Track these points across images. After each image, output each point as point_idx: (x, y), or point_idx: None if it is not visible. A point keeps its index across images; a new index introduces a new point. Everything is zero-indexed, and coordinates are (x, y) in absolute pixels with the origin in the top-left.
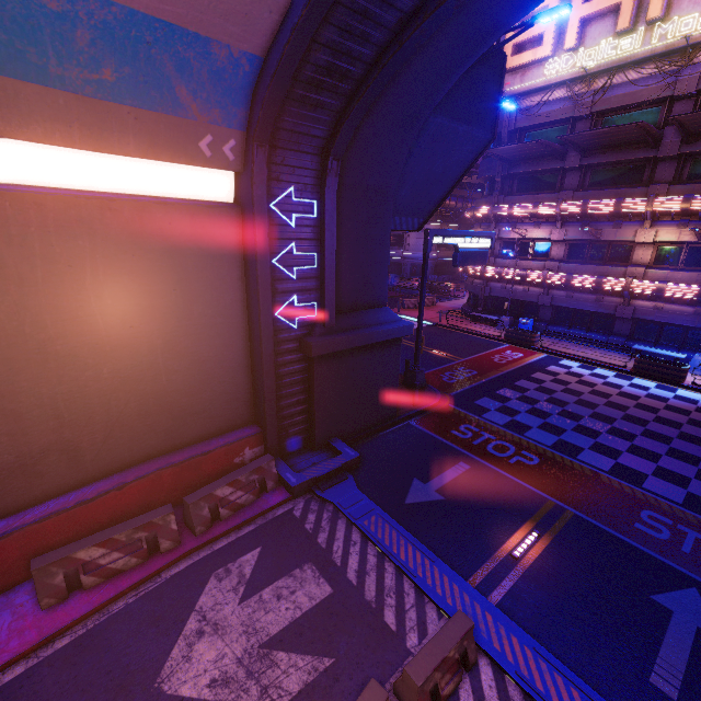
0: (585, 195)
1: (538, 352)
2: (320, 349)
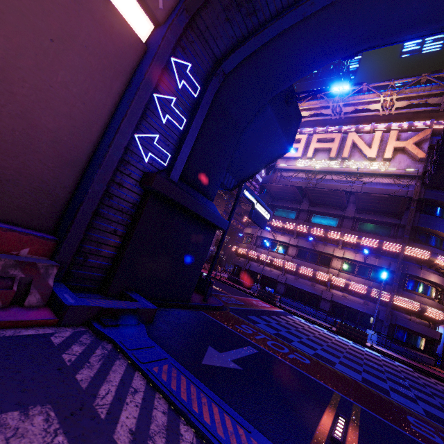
0: (309, 224)
1: (278, 308)
2: (161, 185)
